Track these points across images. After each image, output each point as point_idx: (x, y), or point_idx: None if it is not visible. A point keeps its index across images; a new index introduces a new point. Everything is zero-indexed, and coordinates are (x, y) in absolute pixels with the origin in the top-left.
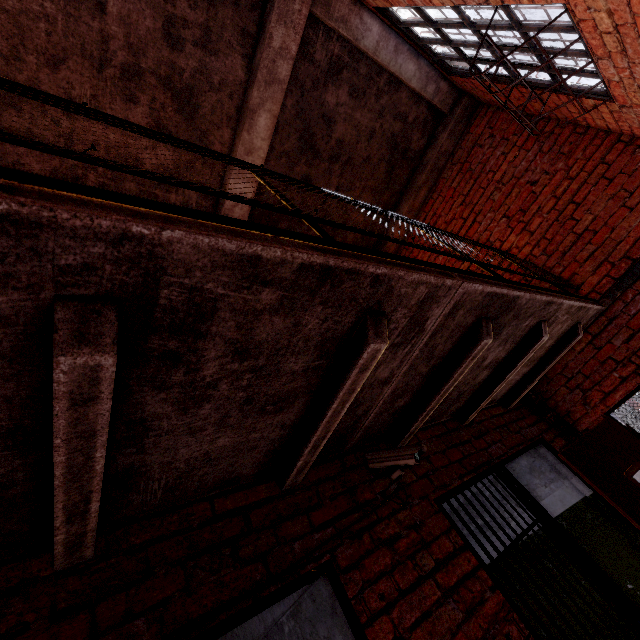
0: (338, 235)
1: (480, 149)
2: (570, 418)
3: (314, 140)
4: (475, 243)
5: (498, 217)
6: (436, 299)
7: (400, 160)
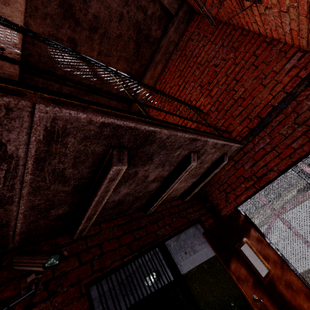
0: (104, 87)
1: (192, 42)
2: (218, 207)
3: (73, 10)
4: (164, 94)
5: (196, 86)
6: None
7: (144, 42)
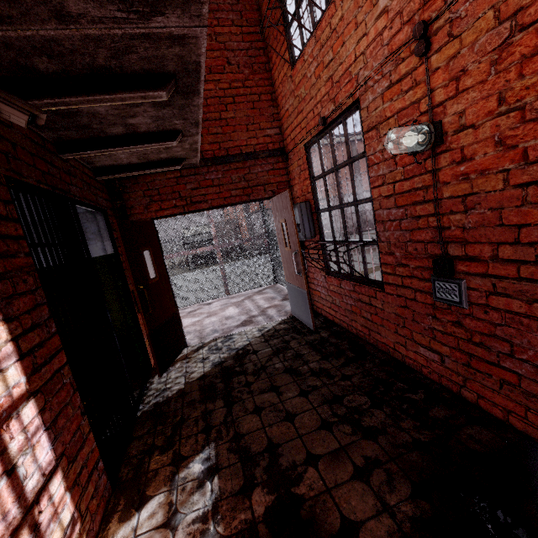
0: None
1: None
2: (131, 211)
3: None
4: None
5: None
6: (186, 8)
7: None
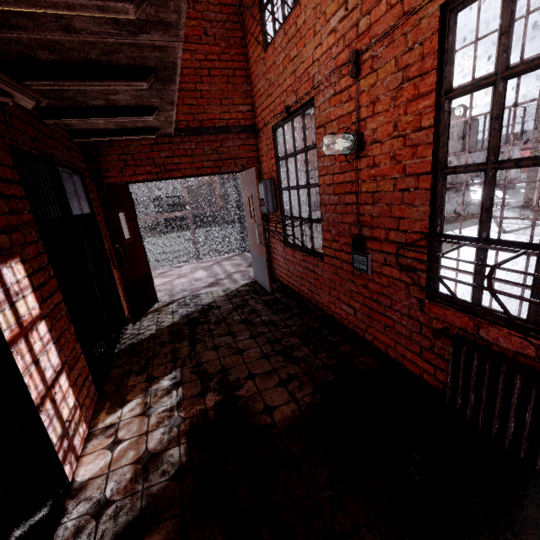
0: None
1: None
2: (105, 173)
3: None
4: None
5: None
6: (167, 31)
7: None
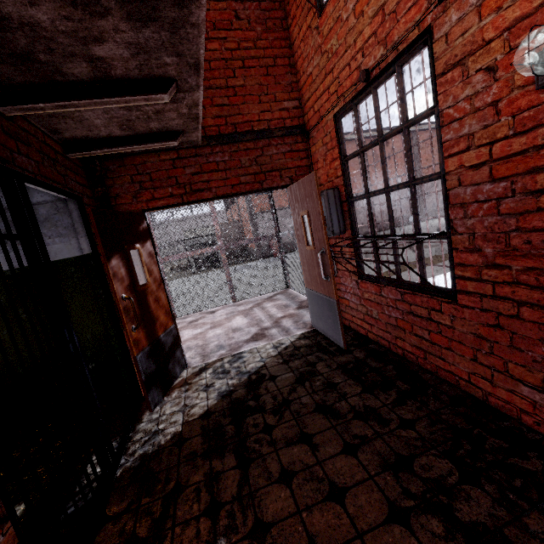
0: None
1: None
2: (115, 201)
3: None
4: None
5: None
6: None
7: None
